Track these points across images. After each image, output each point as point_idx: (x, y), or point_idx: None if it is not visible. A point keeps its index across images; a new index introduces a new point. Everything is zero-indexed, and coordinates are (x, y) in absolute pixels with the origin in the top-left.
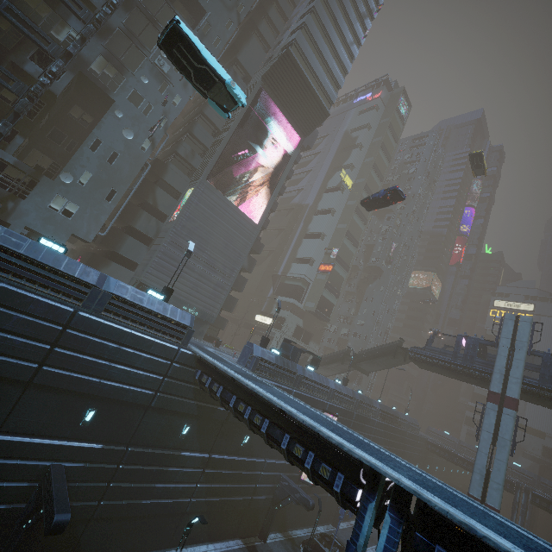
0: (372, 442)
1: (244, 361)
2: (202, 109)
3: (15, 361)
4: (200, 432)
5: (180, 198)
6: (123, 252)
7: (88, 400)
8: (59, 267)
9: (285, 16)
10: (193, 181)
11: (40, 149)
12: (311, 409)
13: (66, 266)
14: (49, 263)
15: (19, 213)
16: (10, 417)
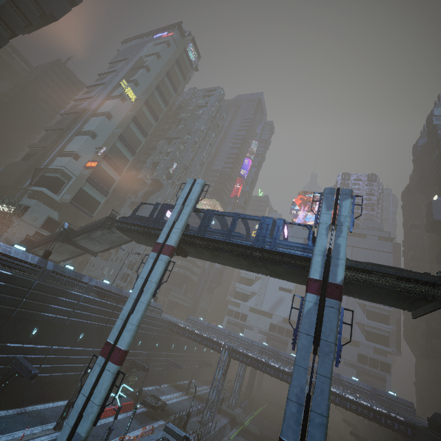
0: None
1: None
2: None
3: None
4: None
5: None
6: None
7: None
8: None
9: None
10: None
11: None
12: None
13: None
14: None
15: None
16: None
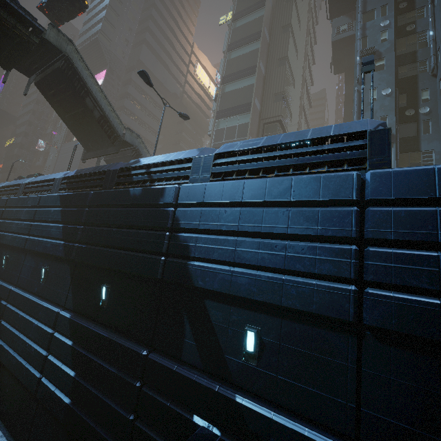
0: None
1: None
2: None
3: None
4: None
5: None
6: None
7: None
8: None
9: None
10: None
11: None
12: None
13: None
14: None
15: None
16: None
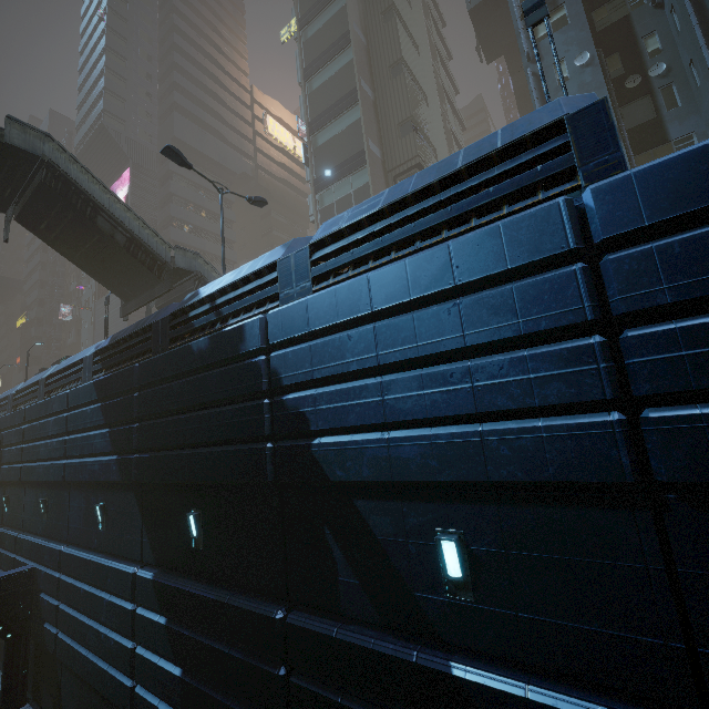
0: None
1: None
2: None
3: None
4: None
5: None
6: None
7: None
8: None
9: None
10: None
11: None
12: None
13: None
14: None
15: None
16: None
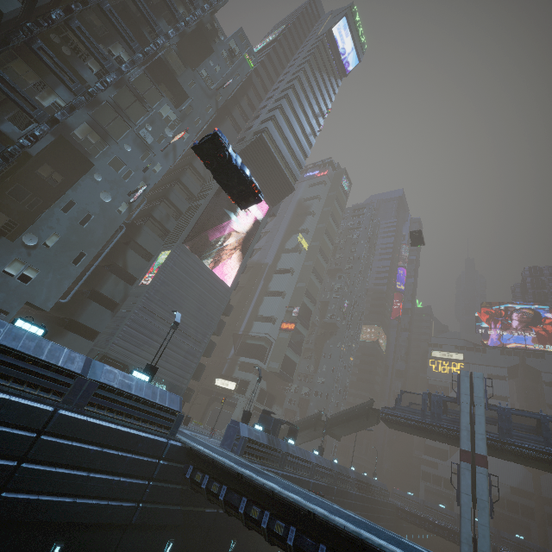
0: (398, 536)
1: (229, 444)
2: (179, 177)
3: None
4: (184, 547)
5: (152, 261)
6: (84, 319)
7: (54, 531)
8: (41, 356)
9: (253, 107)
10: (168, 244)
11: None
12: (325, 501)
13: (49, 354)
14: (30, 352)
15: None
16: None
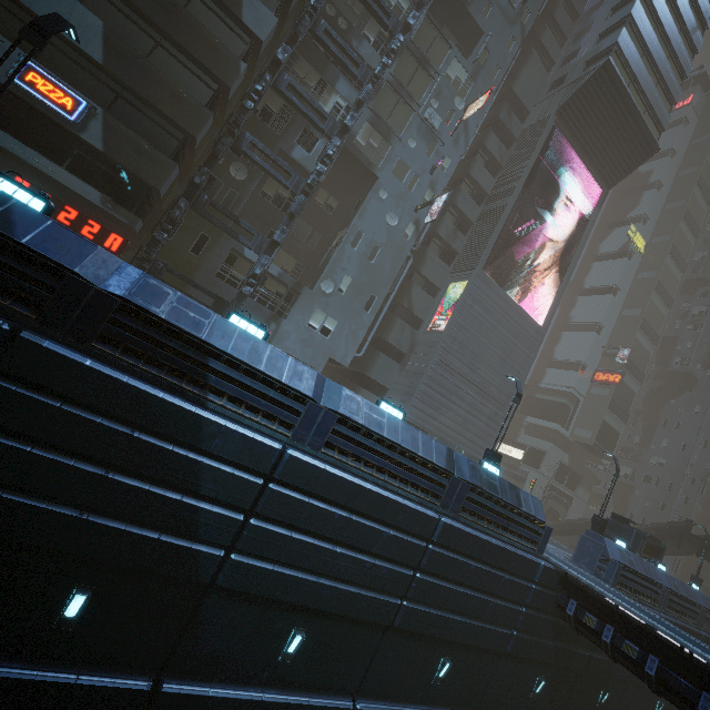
0: None
1: (589, 564)
2: (467, 170)
3: (379, 597)
4: (552, 687)
5: (439, 297)
6: (374, 374)
7: (441, 645)
8: (418, 451)
9: (573, 13)
10: (459, 272)
11: (286, 249)
12: None
13: (423, 448)
14: (409, 446)
15: (280, 336)
16: (367, 674)
